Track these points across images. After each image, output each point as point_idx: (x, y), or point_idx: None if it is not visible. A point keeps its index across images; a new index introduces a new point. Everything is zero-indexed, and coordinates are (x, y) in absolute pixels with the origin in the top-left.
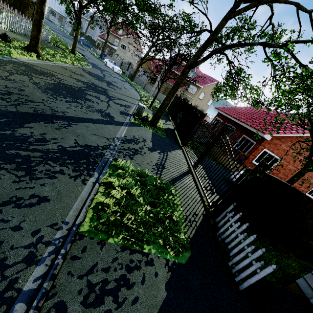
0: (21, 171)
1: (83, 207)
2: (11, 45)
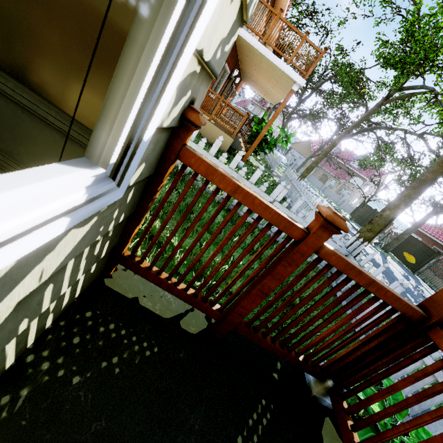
0: None
1: None
2: None
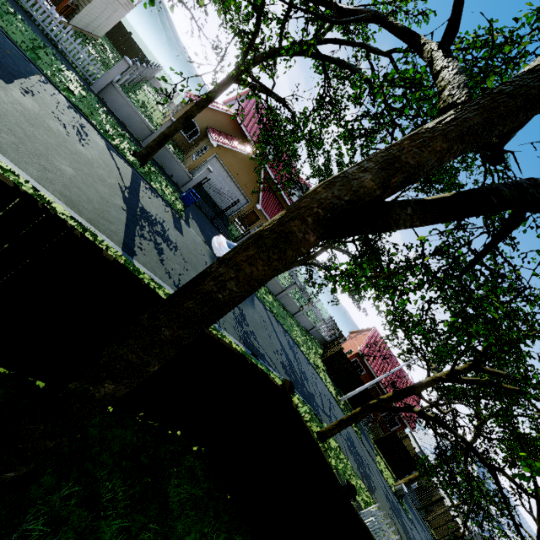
0: None
1: None
2: None
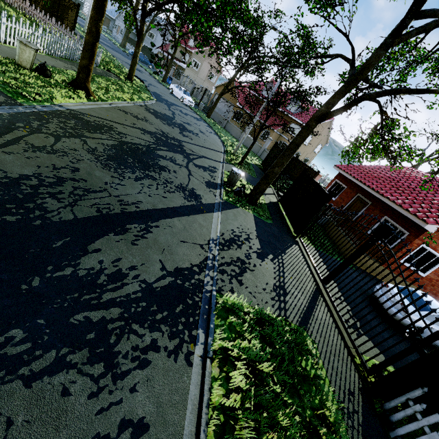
0: (97, 363)
1: (200, 430)
2: (51, 82)
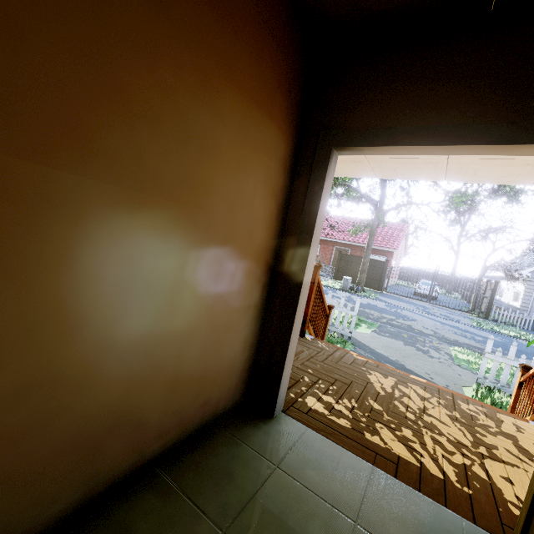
0: None
1: None
2: None
